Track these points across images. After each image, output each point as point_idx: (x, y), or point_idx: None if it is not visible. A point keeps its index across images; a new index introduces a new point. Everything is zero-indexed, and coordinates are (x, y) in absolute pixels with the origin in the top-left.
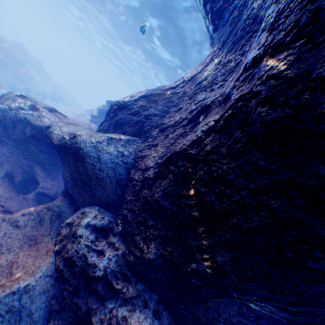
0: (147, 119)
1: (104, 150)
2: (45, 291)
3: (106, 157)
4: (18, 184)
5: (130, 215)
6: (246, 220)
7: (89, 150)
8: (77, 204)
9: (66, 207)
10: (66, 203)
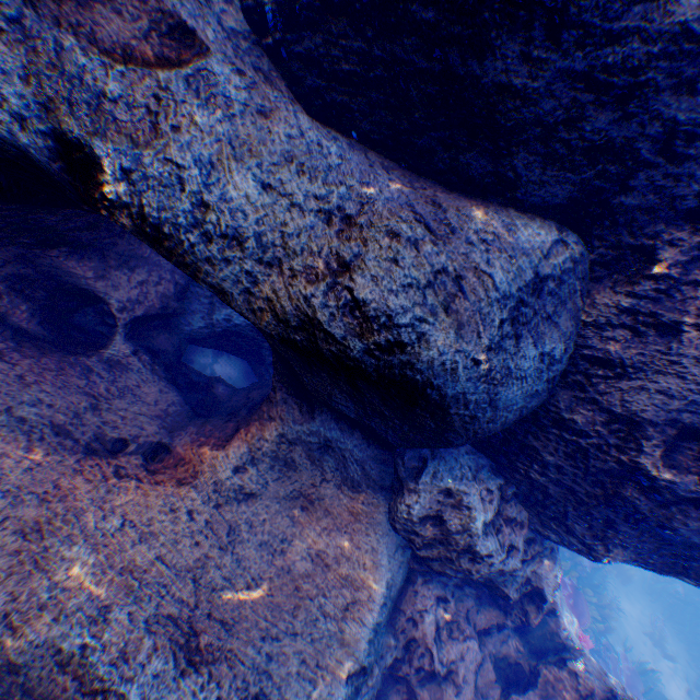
0: (668, 159)
1: (509, 373)
2: (399, 565)
3: (514, 393)
4: (38, 332)
5: (553, 488)
6: None
7: (466, 389)
8: (375, 433)
9: (336, 432)
10: (329, 422)
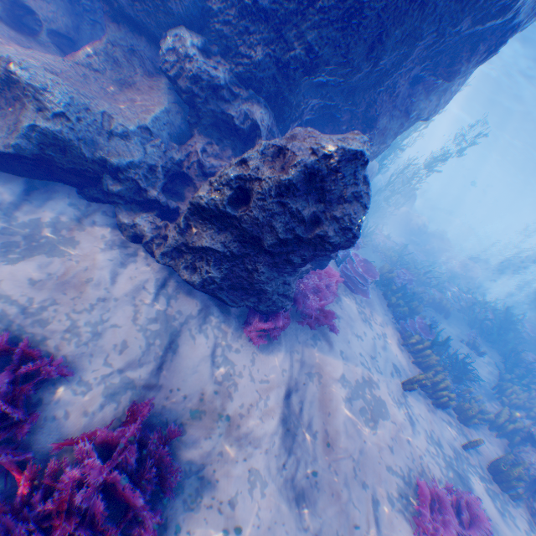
0: None
1: None
2: (177, 113)
3: None
4: (6, 19)
5: (225, 29)
6: (326, 1)
7: None
8: (148, 31)
9: (134, 40)
10: (129, 34)
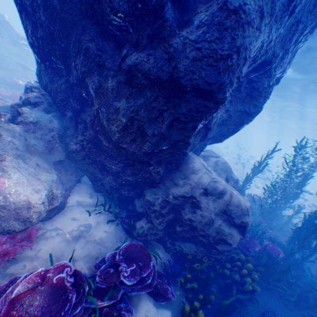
0: None
1: None
2: None
3: None
4: None
5: None
6: None
7: None
8: None
9: None
10: None
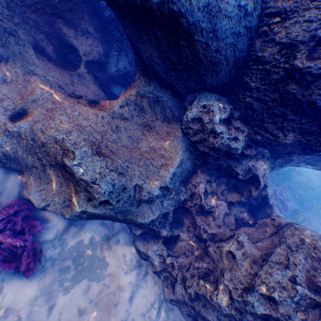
0: None
1: (220, 11)
2: (187, 158)
3: (225, 27)
4: (55, 59)
5: (256, 105)
6: None
7: (198, 17)
8: (175, 89)
9: (159, 92)
10: (156, 87)
